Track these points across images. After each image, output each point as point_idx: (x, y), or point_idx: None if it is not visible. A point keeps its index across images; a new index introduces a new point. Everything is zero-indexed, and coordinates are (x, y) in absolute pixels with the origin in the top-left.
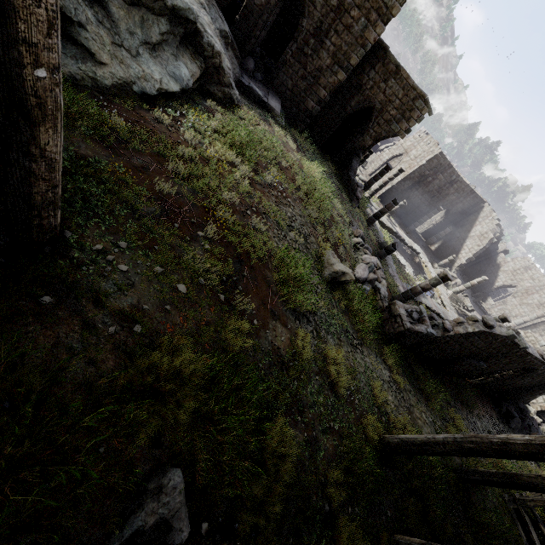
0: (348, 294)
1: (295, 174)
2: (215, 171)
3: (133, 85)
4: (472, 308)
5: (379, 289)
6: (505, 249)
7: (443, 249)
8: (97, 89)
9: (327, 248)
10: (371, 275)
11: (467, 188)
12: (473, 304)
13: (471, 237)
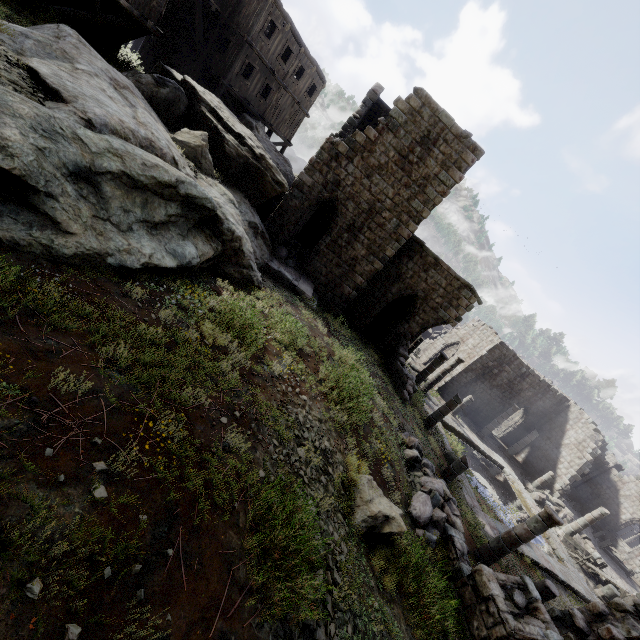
0: (400, 554)
1: (321, 363)
2: (189, 358)
3: (108, 257)
4: (602, 561)
5: (452, 539)
6: (616, 463)
7: (533, 461)
8: (49, 257)
9: (362, 470)
10: (437, 512)
11: (542, 383)
12: (601, 551)
13: (566, 445)
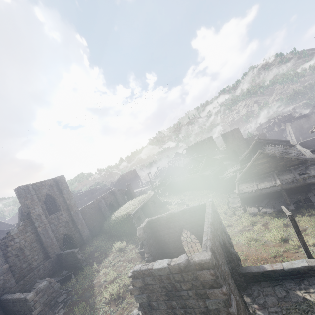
0: None
1: None
2: None
3: None
4: None
5: None
6: None
7: None
8: None
9: None
10: None
11: None
12: None
13: None
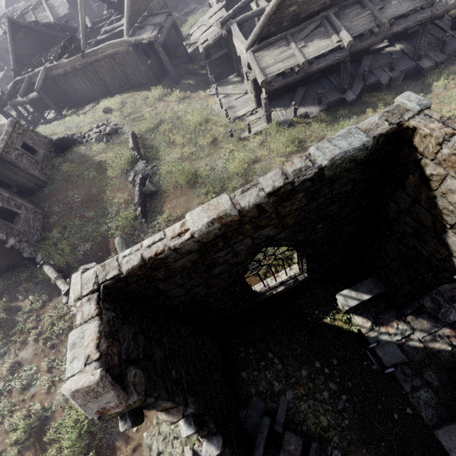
0: None
1: None
2: None
3: None
4: None
5: None
6: None
7: None
8: None
9: None
10: None
11: None
12: None
13: None
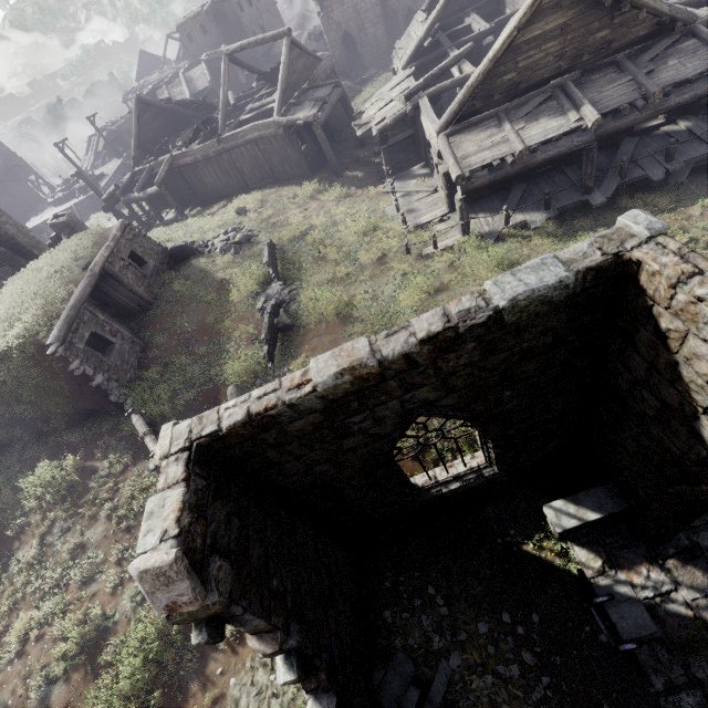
0: None
1: None
2: None
3: None
4: None
5: None
6: None
7: None
8: None
9: None
10: None
11: None
12: None
13: None
